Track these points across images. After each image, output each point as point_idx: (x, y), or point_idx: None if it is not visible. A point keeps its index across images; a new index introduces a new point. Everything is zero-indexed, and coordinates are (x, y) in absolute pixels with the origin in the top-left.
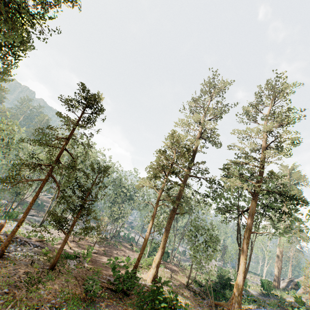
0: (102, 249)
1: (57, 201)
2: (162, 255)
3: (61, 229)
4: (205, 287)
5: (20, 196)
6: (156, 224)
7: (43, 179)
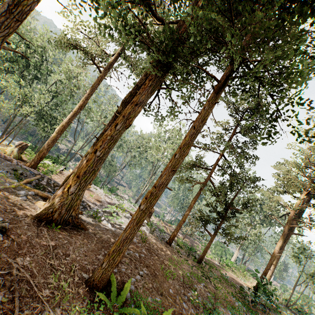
0: (186, 239)
1: (207, 203)
2: (273, 271)
3: (205, 229)
4: (298, 311)
5: (114, 173)
6: (254, 234)
7: (205, 183)
